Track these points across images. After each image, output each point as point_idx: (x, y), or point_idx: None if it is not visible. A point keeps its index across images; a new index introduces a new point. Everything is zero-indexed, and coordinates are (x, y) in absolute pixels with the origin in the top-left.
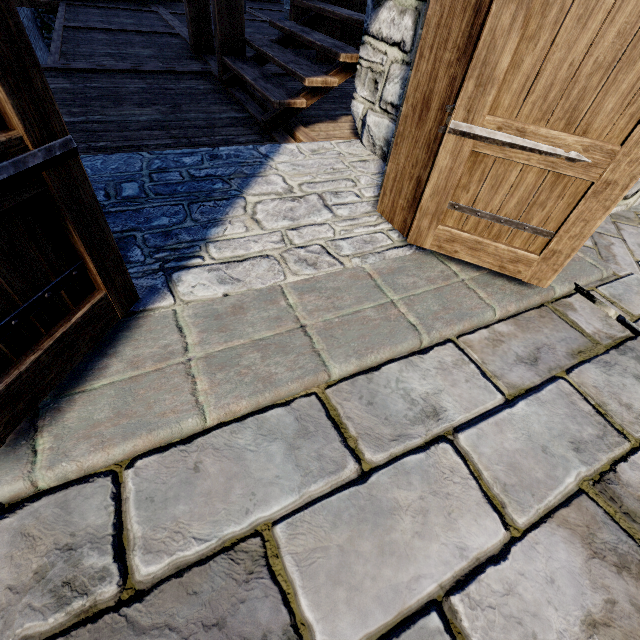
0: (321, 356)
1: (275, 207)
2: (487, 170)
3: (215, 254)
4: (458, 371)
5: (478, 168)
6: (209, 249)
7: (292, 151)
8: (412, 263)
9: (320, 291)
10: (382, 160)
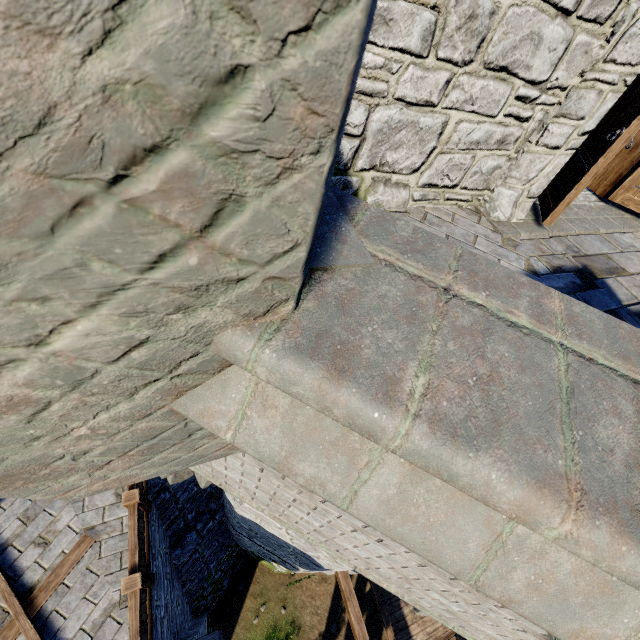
0: (596, 226)
1: None
2: None
3: None
4: (635, 240)
5: None
6: None
7: None
8: (607, 208)
9: (583, 209)
10: None
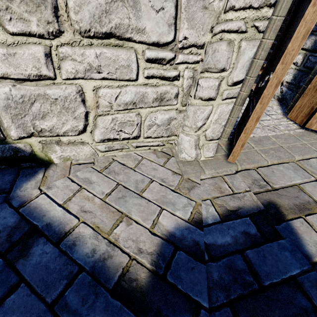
0: (291, 154)
1: None
2: None
3: None
4: None
5: None
6: None
7: None
8: (306, 134)
9: (281, 138)
10: (277, 100)
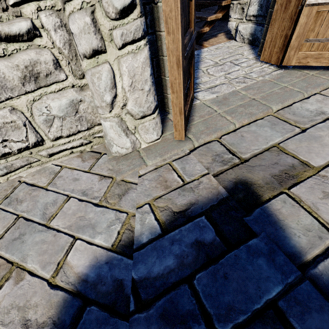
0: (266, 105)
1: (215, 69)
2: (324, 18)
3: (203, 87)
4: (325, 101)
5: (319, 19)
6: (200, 86)
7: (207, 51)
8: (286, 74)
9: (253, 89)
10: (249, 44)
